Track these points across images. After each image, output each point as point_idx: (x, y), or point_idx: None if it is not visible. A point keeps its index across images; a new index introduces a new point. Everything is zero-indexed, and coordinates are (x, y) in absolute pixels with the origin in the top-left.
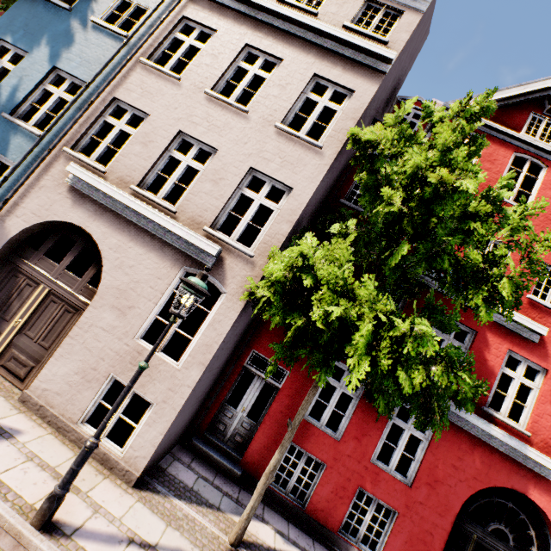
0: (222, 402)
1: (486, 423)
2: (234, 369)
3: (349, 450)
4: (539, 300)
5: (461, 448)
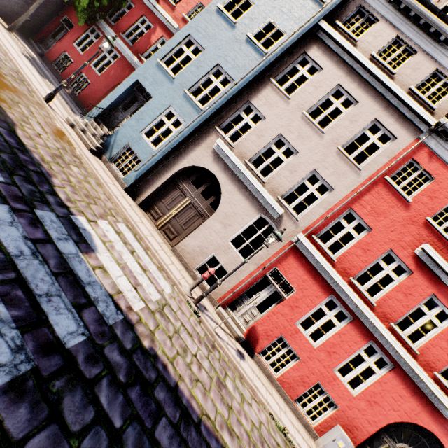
0: (50, 36)
1: (134, 56)
2: (56, 21)
3: (84, 59)
4: (186, 16)
5: (124, 68)
